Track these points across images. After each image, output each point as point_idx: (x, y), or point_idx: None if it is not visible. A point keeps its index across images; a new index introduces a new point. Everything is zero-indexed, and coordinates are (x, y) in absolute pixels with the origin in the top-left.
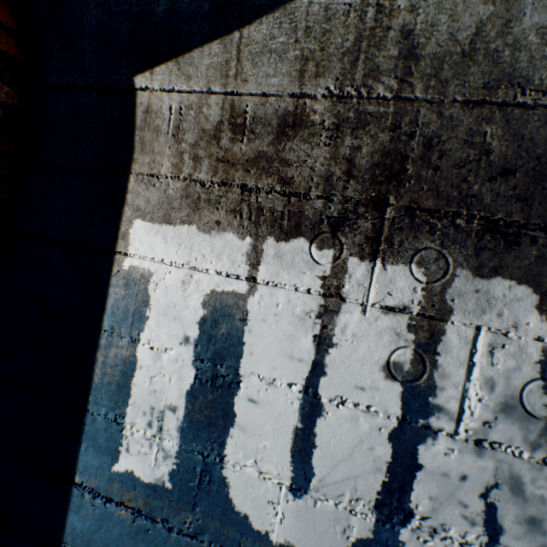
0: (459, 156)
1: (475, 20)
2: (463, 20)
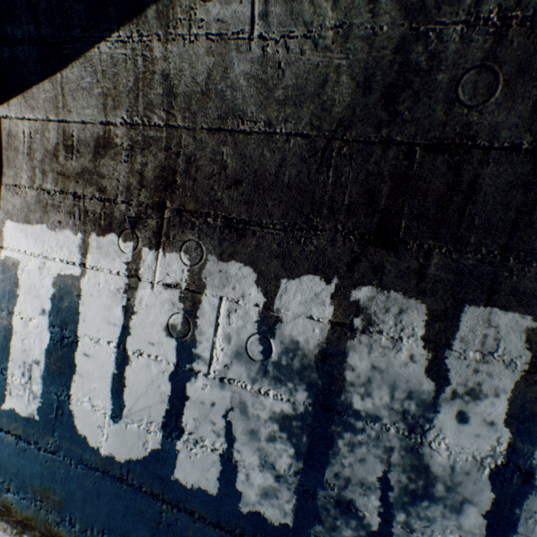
0: (208, 171)
1: (206, 67)
2: (199, 68)
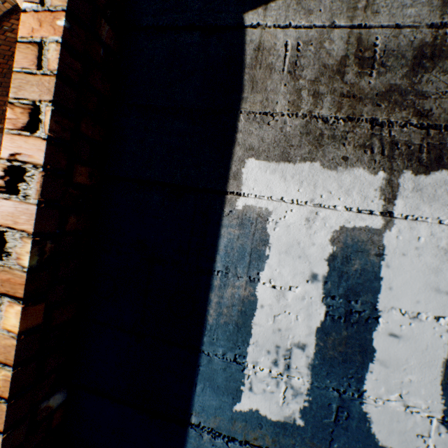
0: None
1: None
2: None
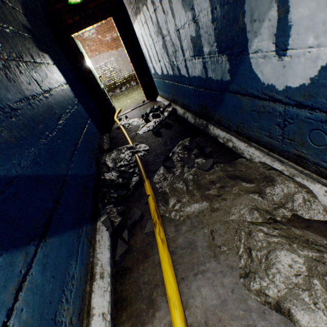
0: None
1: None
2: None
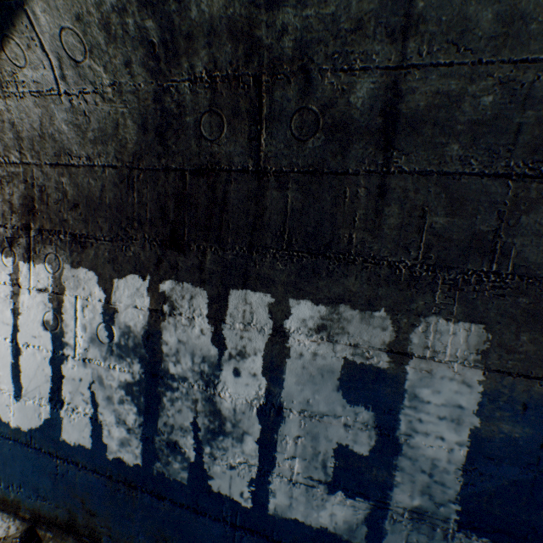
0: (56, 197)
1: (38, 116)
2: (33, 117)
